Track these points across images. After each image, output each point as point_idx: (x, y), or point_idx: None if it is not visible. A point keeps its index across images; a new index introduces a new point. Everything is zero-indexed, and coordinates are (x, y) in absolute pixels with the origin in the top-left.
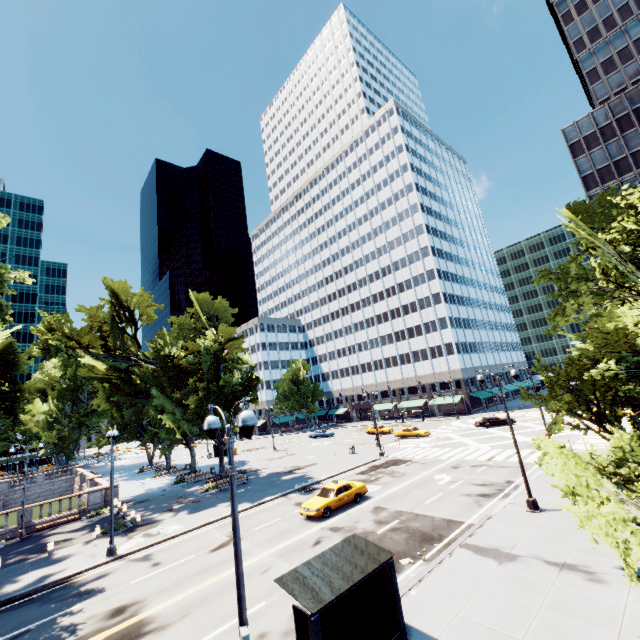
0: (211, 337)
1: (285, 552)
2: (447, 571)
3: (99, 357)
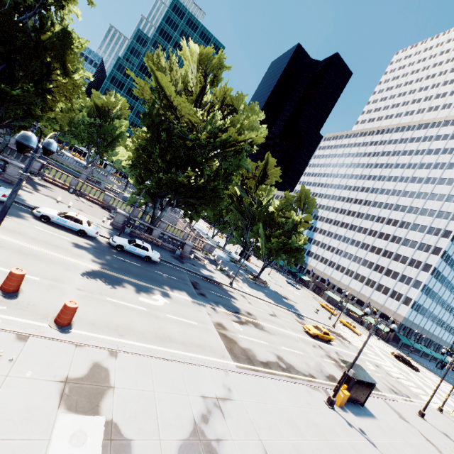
0: (300, 217)
1: (301, 339)
2: (376, 401)
3: (238, 185)
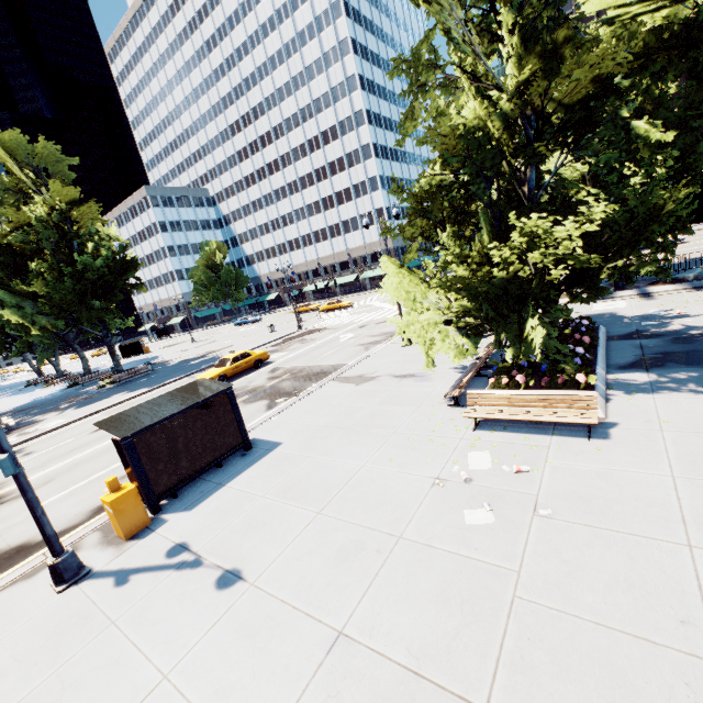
0: (41, 201)
1: None
2: (311, 399)
3: None
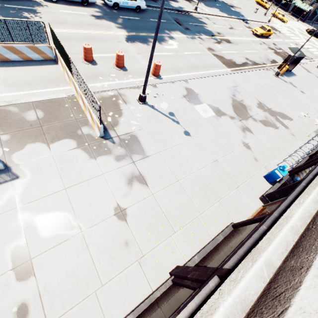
0: None
1: (253, 42)
2: (296, 67)
3: None
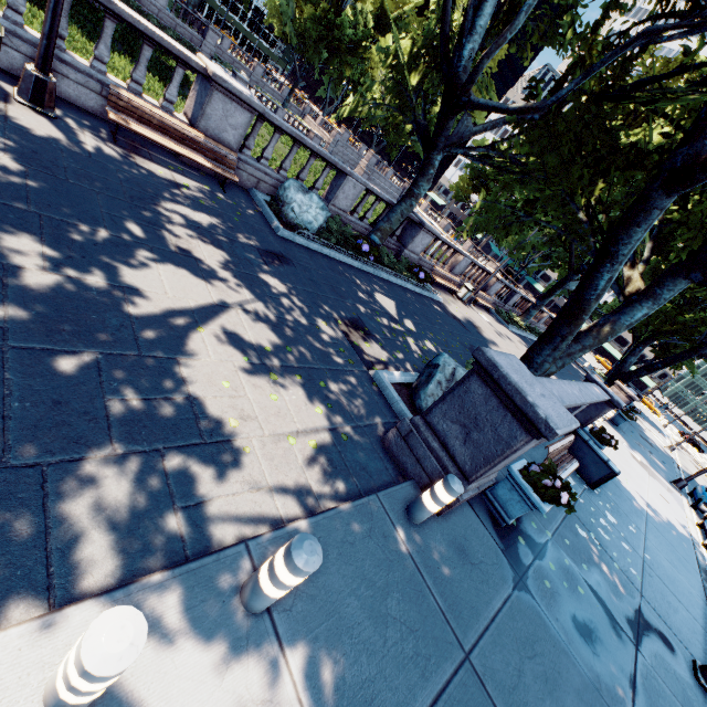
0: None
1: None
2: None
3: None
